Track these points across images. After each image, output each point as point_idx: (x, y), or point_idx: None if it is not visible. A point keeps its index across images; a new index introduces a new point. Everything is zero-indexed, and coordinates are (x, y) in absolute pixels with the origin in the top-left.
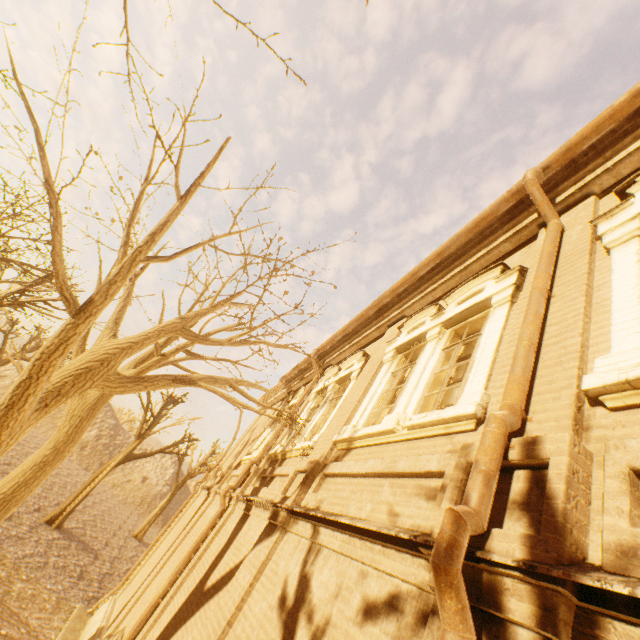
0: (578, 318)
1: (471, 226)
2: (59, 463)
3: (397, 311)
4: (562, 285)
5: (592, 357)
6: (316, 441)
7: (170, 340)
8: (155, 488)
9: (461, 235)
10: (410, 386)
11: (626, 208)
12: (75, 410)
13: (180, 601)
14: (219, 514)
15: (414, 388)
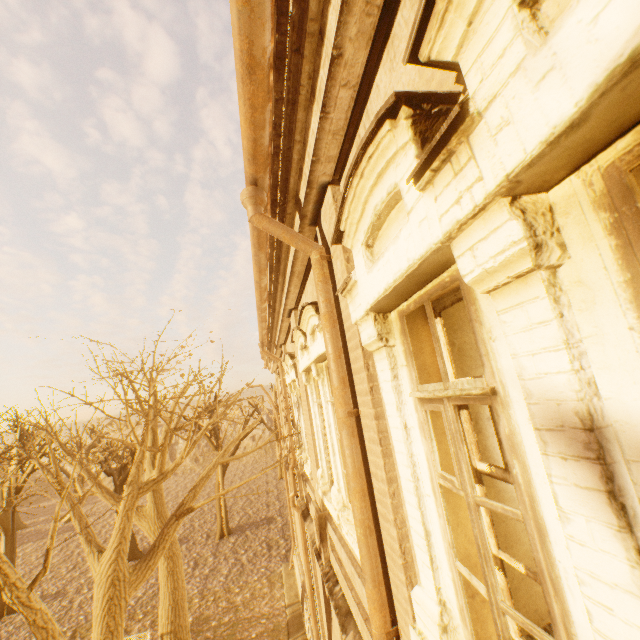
0: (385, 490)
1: (256, 246)
2: (180, 560)
3: (282, 308)
4: (360, 397)
5: (414, 555)
6: (311, 473)
7: (154, 427)
8: (265, 436)
9: (257, 254)
10: (330, 450)
11: (355, 286)
12: (151, 528)
13: (322, 595)
14: (301, 518)
15: (333, 455)
